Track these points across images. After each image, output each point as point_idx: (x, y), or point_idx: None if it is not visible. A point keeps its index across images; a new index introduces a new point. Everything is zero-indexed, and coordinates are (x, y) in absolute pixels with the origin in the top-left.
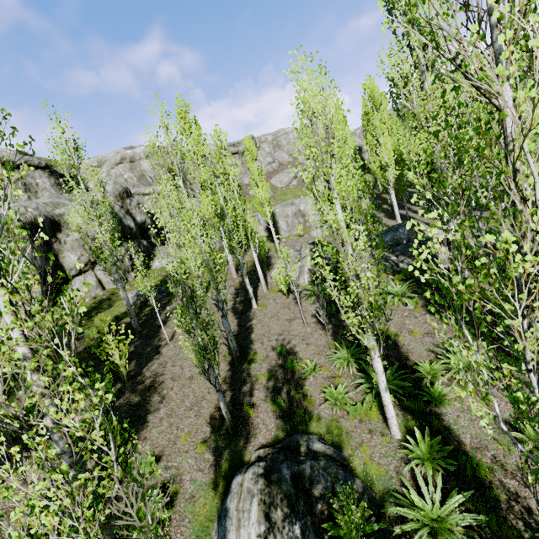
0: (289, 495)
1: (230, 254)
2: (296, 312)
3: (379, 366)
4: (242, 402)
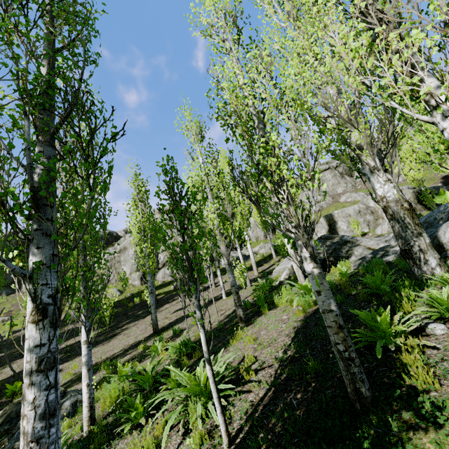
0: (9, 415)
1: (252, 254)
2: (233, 304)
3: (82, 335)
4: (114, 359)
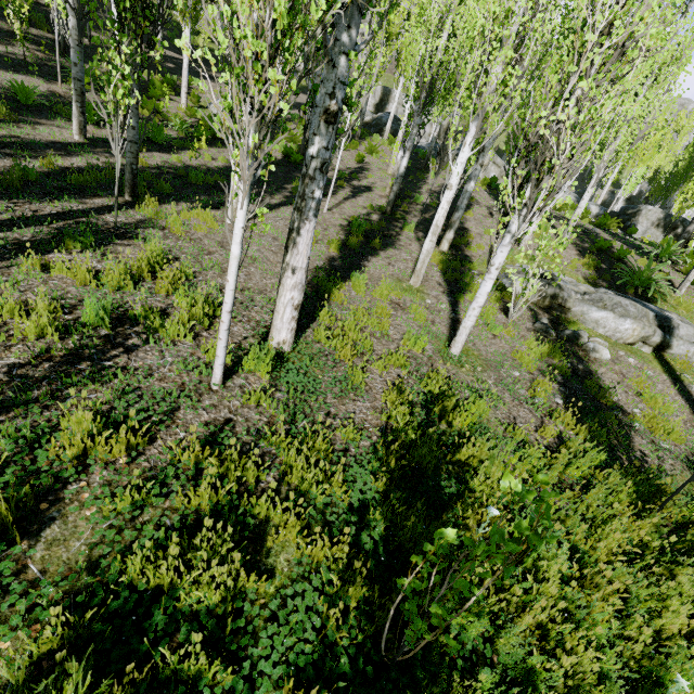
0: None
1: None
2: None
3: None
4: None
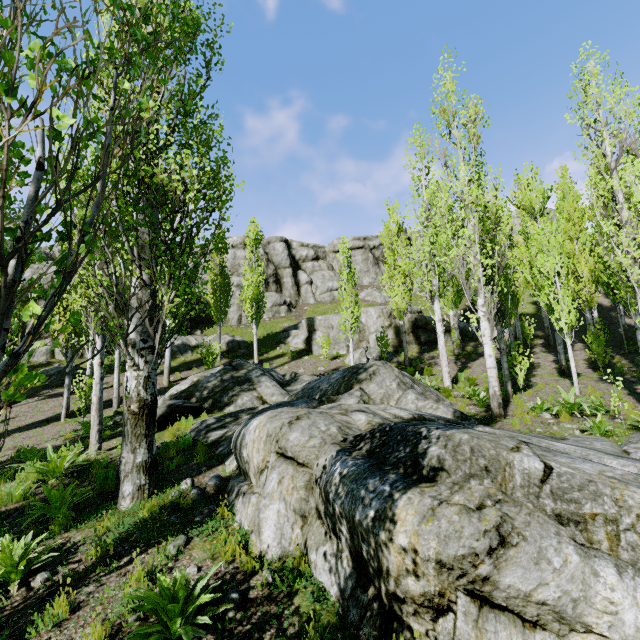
0: None
1: (168, 354)
2: (38, 442)
3: None
4: None
